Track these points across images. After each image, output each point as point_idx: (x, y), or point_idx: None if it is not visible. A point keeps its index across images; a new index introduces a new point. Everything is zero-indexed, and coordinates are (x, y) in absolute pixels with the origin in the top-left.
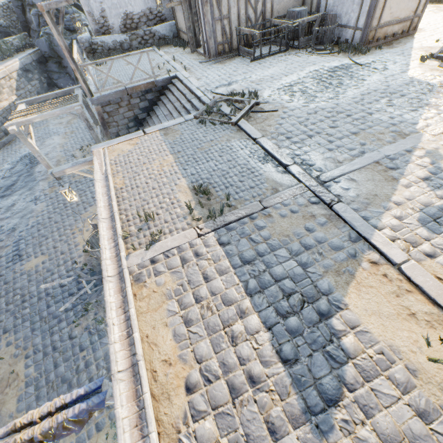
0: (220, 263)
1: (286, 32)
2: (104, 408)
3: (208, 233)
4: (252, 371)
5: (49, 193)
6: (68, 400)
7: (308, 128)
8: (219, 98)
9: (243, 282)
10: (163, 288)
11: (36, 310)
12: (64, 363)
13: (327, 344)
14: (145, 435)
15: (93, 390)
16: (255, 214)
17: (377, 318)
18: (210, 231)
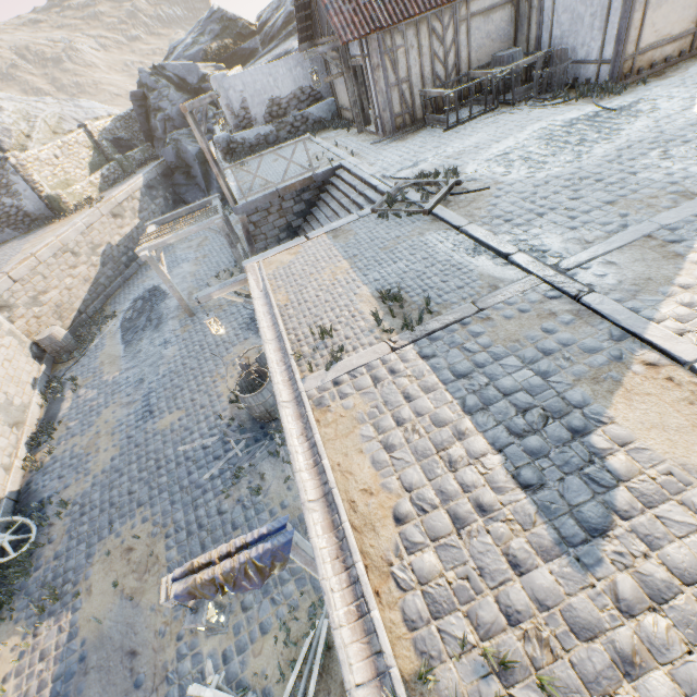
0: (424, 379)
1: (492, 85)
2: (288, 559)
3: (405, 346)
4: (481, 499)
5: (181, 334)
6: (250, 539)
7: (536, 204)
8: (403, 184)
9: (458, 399)
10: (353, 411)
11: (175, 478)
12: (214, 544)
13: (586, 465)
14: (349, 566)
15: (277, 529)
16: (468, 318)
17: (660, 432)
18: (408, 343)
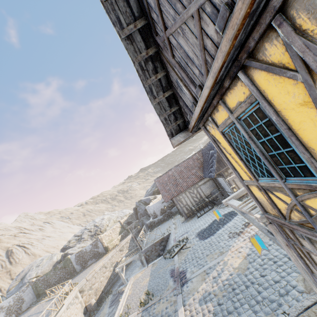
0: None
1: (207, 203)
2: None
3: (140, 312)
4: None
5: None
6: None
7: (194, 255)
8: (174, 244)
9: None
10: None
11: None
12: None
13: None
14: None
15: None
16: (156, 302)
17: None
18: (141, 311)
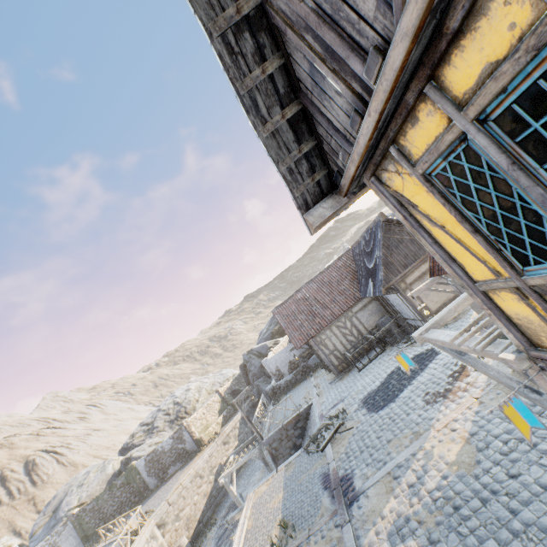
0: None
1: (374, 343)
2: None
3: None
4: None
5: None
6: None
7: (363, 442)
8: (322, 424)
9: None
10: None
11: None
12: None
13: None
14: None
15: None
16: (302, 542)
17: None
18: None
